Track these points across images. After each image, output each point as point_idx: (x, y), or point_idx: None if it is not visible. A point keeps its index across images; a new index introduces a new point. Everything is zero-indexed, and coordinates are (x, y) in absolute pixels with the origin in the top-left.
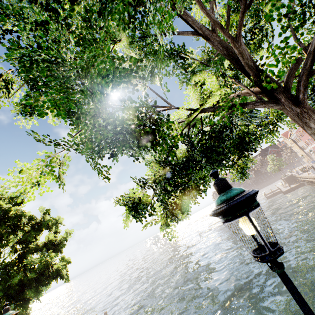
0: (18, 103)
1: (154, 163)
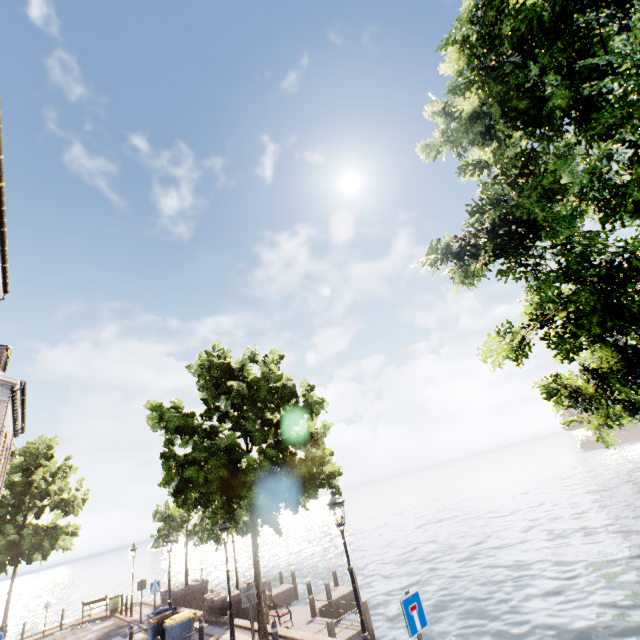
0: (455, 271)
1: (602, 346)
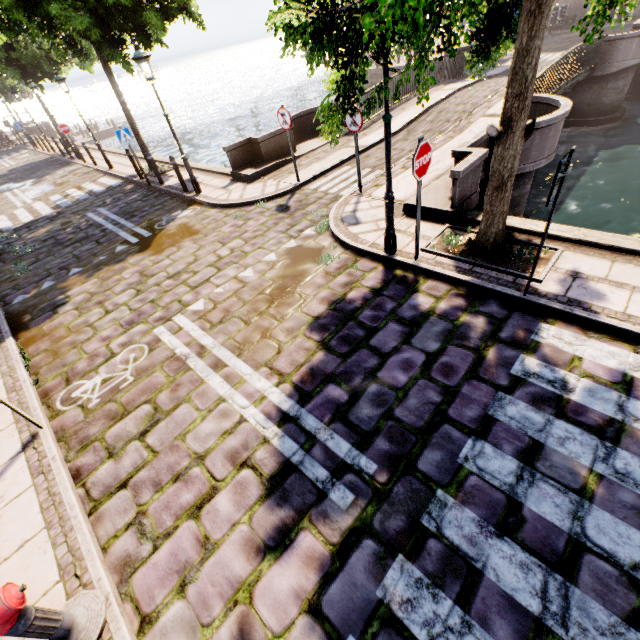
0: None
1: None
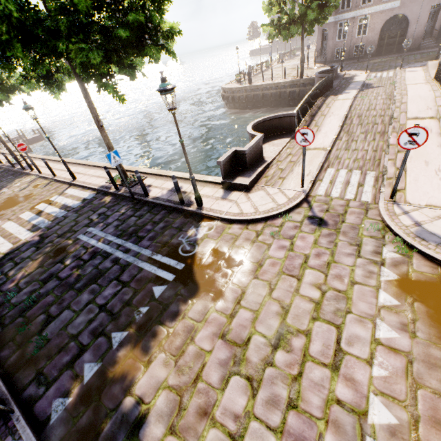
0: None
1: None
